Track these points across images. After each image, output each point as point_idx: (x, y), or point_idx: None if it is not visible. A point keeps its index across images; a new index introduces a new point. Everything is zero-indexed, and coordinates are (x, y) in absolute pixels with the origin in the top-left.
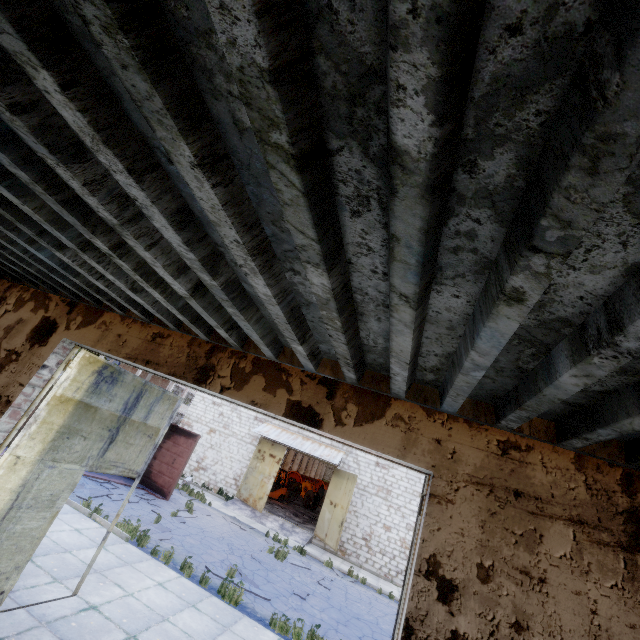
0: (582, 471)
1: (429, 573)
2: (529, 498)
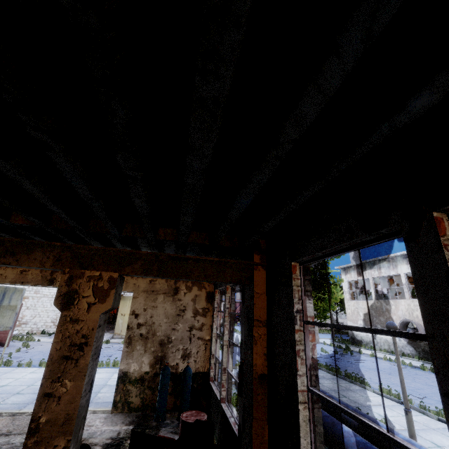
0: (167, 282)
1: (133, 314)
2: (155, 291)
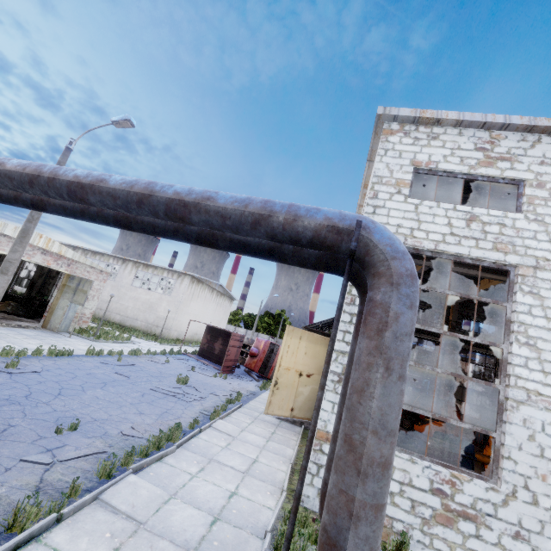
0: None
1: None
2: None
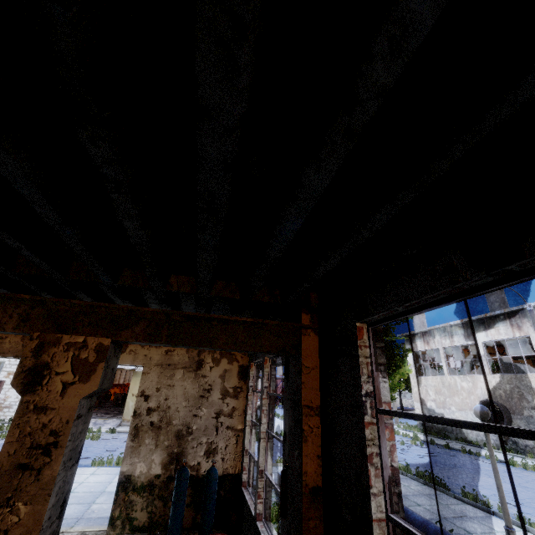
0: (188, 353)
1: (142, 395)
2: (173, 365)
